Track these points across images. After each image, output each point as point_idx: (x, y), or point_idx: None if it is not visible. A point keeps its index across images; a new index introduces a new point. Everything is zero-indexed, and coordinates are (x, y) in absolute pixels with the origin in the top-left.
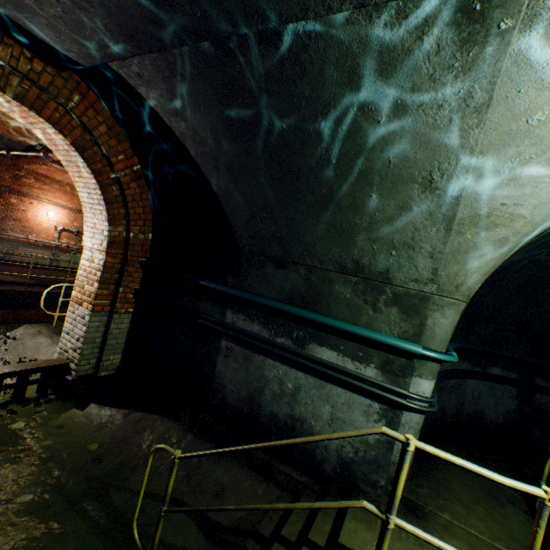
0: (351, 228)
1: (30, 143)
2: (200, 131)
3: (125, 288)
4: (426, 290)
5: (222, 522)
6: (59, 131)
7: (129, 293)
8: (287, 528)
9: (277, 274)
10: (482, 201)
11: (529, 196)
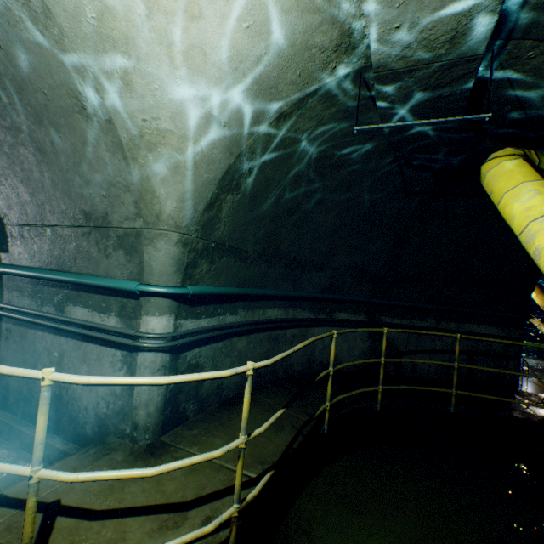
0: (67, 176)
1: None
2: None
3: None
4: (138, 226)
5: None
6: None
7: None
8: None
9: (36, 241)
10: (129, 120)
11: (158, 107)
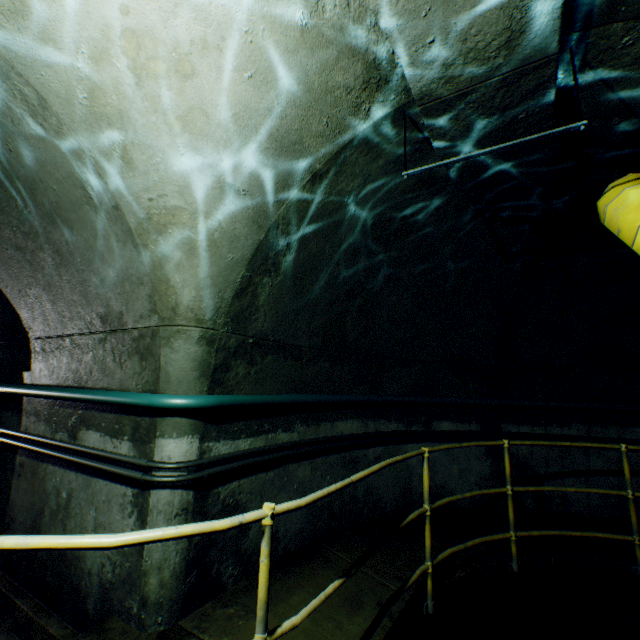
0: (84, 276)
1: None
2: None
3: None
4: (154, 324)
5: None
6: None
7: None
8: None
9: (56, 355)
10: (135, 203)
11: (164, 182)
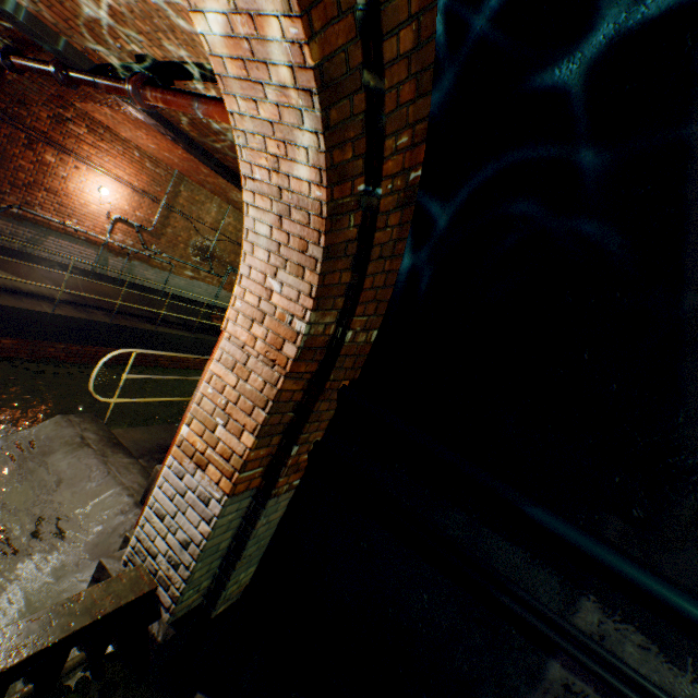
0: None
1: (104, 57)
2: None
3: (301, 445)
4: None
5: None
6: (301, 8)
7: (303, 452)
8: None
9: None
10: None
11: None
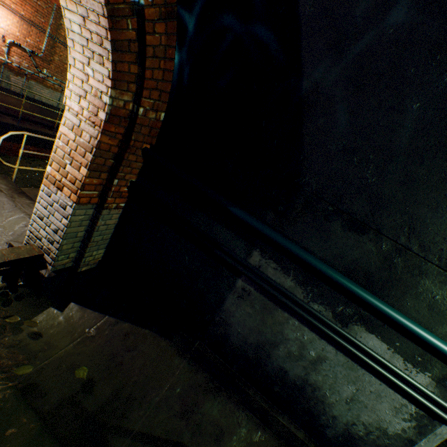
0: None
1: None
2: None
3: (120, 180)
4: None
5: None
6: None
7: (123, 186)
8: None
9: (343, 235)
10: None
11: None
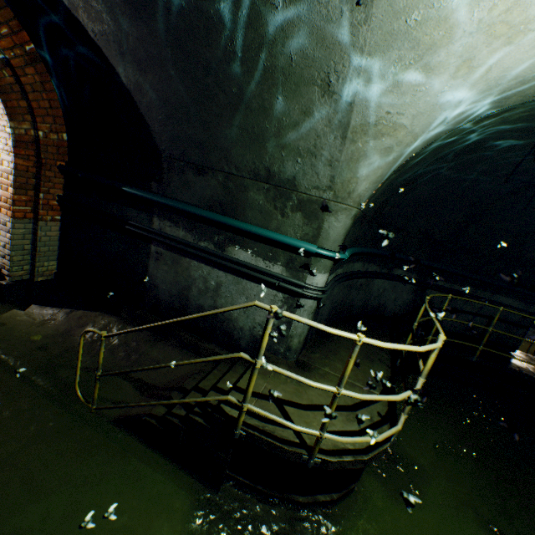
0: (262, 133)
1: None
2: (92, 1)
3: (45, 194)
4: (325, 197)
5: (156, 384)
6: None
7: (52, 200)
8: (204, 382)
9: (198, 181)
10: (371, 109)
11: (410, 105)
